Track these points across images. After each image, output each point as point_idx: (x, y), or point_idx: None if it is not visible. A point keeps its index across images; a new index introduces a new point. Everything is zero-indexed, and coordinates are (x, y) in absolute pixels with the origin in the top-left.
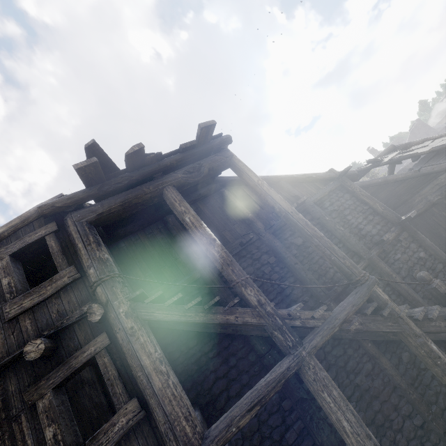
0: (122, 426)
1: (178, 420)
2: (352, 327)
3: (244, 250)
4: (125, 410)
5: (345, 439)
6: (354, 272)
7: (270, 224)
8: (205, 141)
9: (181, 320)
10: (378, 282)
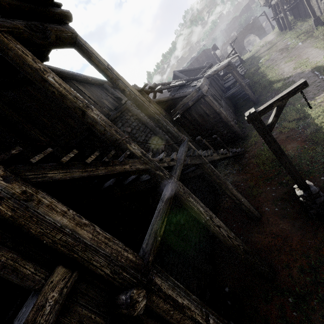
0: (56, 300)
1: (120, 255)
2: (188, 162)
3: (90, 135)
4: (52, 284)
5: (202, 217)
6: (179, 135)
7: (109, 113)
8: (47, 0)
9: (84, 175)
10: (189, 140)
